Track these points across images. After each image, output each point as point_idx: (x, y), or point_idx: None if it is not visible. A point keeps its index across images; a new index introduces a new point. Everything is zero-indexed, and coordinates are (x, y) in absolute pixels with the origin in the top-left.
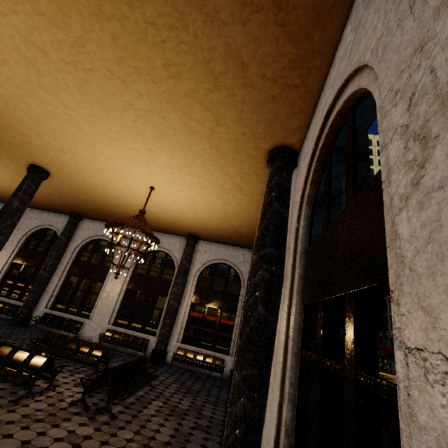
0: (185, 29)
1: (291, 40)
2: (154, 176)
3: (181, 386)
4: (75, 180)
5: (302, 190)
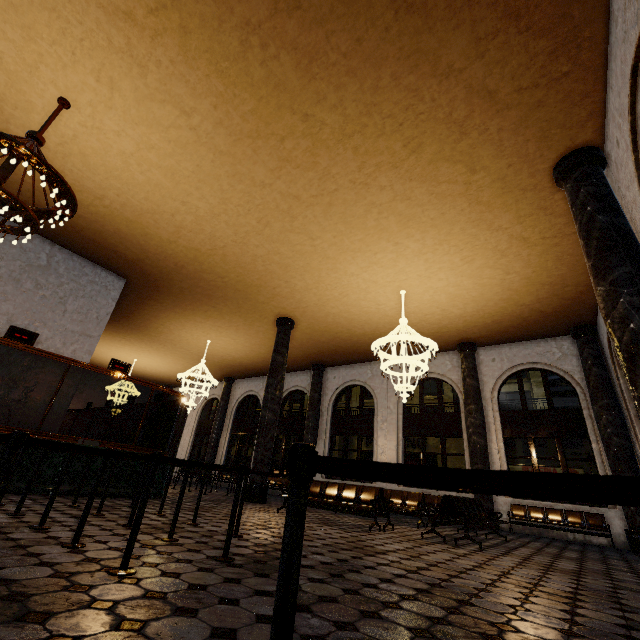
0: (420, 101)
1: (543, 36)
2: (403, 275)
3: (547, 544)
4: (317, 319)
5: (637, 178)
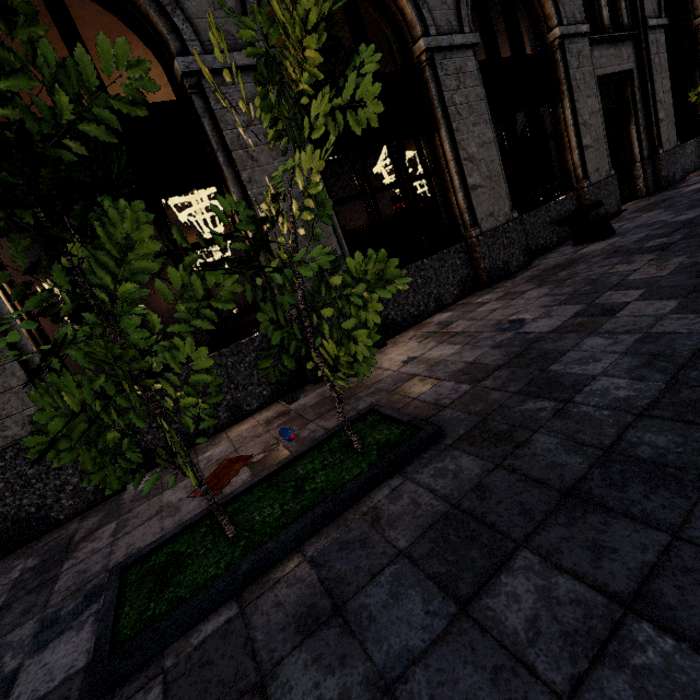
0: None
1: None
2: None
3: None
4: None
5: None
